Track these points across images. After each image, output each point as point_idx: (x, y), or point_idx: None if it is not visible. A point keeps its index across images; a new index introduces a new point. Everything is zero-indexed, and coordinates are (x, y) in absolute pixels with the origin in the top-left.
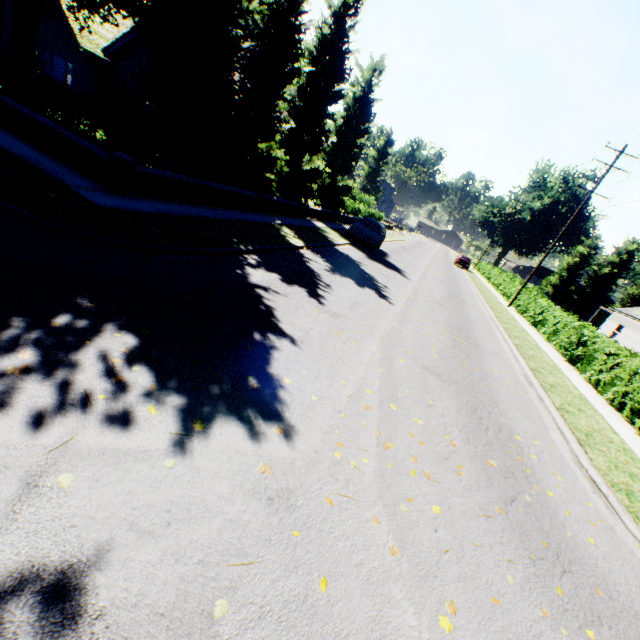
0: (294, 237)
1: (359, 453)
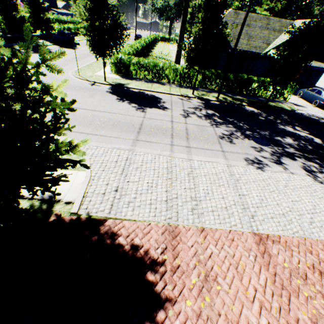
0: None
1: None
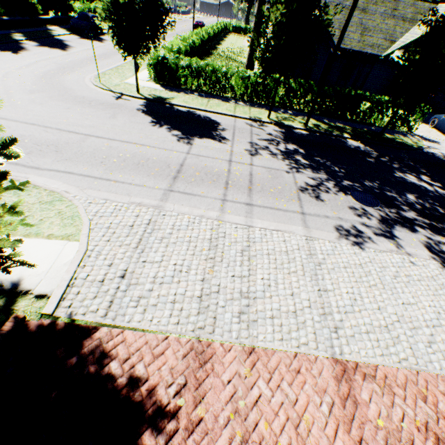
0: (21, 37)
1: (3, 72)
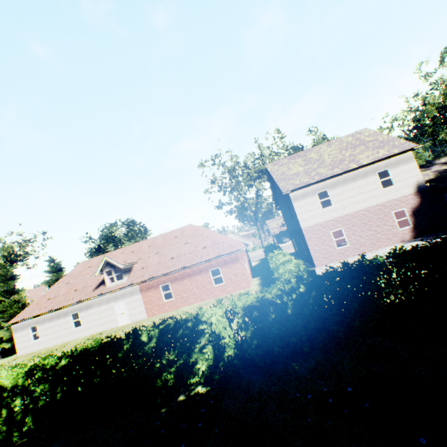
0: None
1: None
